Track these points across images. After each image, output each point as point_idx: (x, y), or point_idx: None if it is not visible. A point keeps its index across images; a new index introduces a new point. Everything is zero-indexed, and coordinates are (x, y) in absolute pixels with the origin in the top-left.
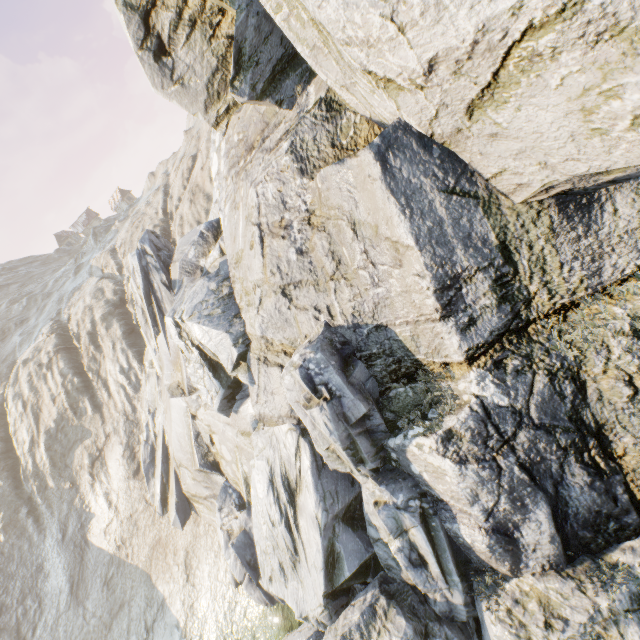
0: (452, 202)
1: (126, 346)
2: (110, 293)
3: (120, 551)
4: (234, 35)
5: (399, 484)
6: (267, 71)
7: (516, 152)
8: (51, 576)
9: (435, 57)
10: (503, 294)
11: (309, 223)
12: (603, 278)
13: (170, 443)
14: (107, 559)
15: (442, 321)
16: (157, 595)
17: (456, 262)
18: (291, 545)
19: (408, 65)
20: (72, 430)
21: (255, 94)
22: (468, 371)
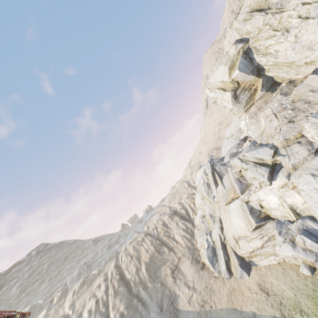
0: None
1: (183, 221)
2: (168, 212)
3: (204, 307)
4: (261, 82)
5: None
6: (268, 87)
7: None
8: None
9: None
10: None
11: (293, 102)
12: None
13: (229, 231)
14: (195, 314)
15: None
16: (246, 314)
17: None
18: None
19: (316, 55)
20: (158, 260)
21: (266, 91)
22: None
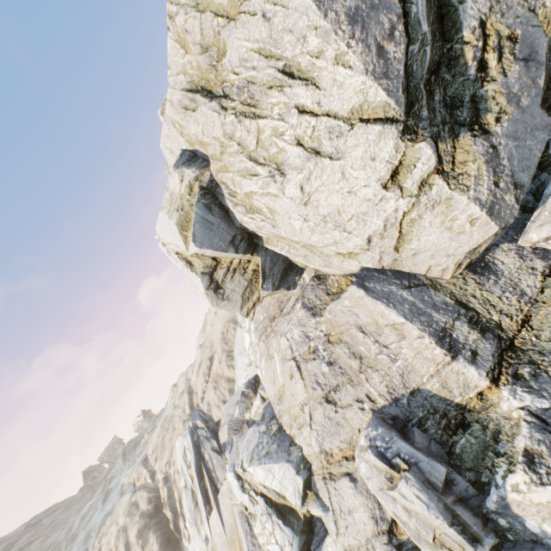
0: (413, 291)
1: None
2: (144, 503)
3: None
4: (260, 266)
5: None
6: (279, 276)
7: (430, 256)
8: None
9: (369, 236)
10: (480, 328)
11: (329, 342)
12: (528, 294)
13: None
14: None
15: (454, 360)
16: None
17: (437, 321)
18: None
19: (358, 243)
20: None
21: (275, 287)
22: (499, 391)
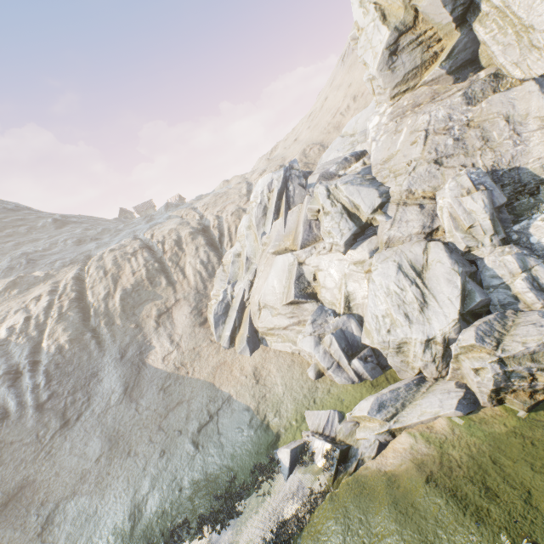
0: None
1: (209, 249)
2: (195, 224)
3: (179, 370)
4: (454, 43)
5: (522, 247)
6: (458, 63)
7: None
8: (104, 381)
9: None
10: None
11: (467, 126)
12: None
13: (258, 292)
14: (164, 375)
15: None
16: (222, 394)
17: None
18: (421, 296)
19: None
20: (145, 293)
21: (449, 71)
22: None
